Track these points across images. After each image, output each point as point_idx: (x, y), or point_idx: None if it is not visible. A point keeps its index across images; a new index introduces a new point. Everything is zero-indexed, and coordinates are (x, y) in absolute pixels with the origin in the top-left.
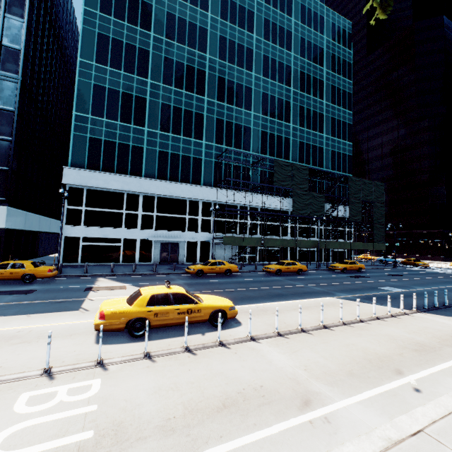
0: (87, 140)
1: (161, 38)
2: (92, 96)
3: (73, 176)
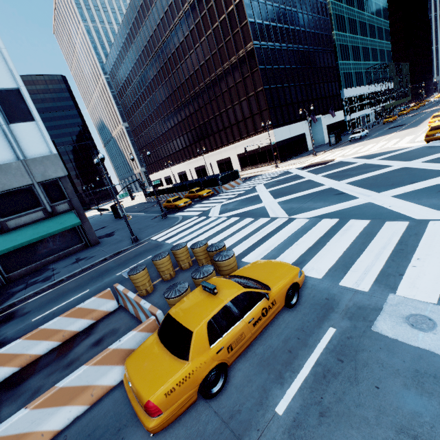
0: (343, 74)
1: (345, 6)
2: (339, 51)
3: (345, 93)
